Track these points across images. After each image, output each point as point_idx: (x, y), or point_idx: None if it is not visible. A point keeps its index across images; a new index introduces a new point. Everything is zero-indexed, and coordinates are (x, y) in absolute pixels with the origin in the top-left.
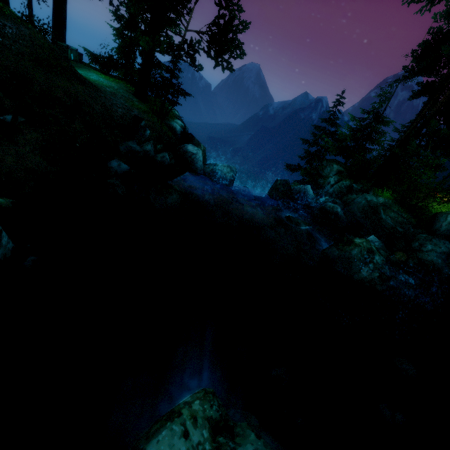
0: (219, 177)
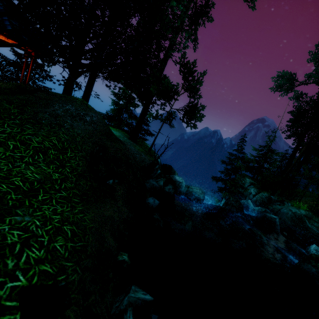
0: (195, 197)
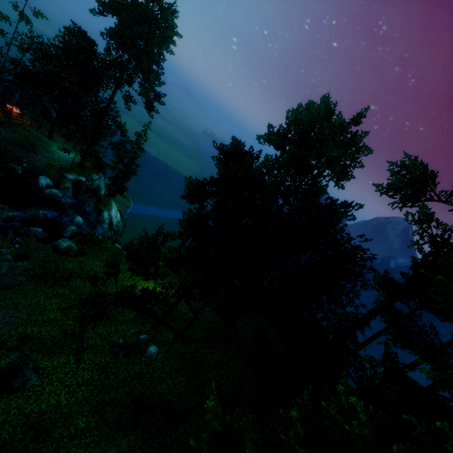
0: (44, 190)
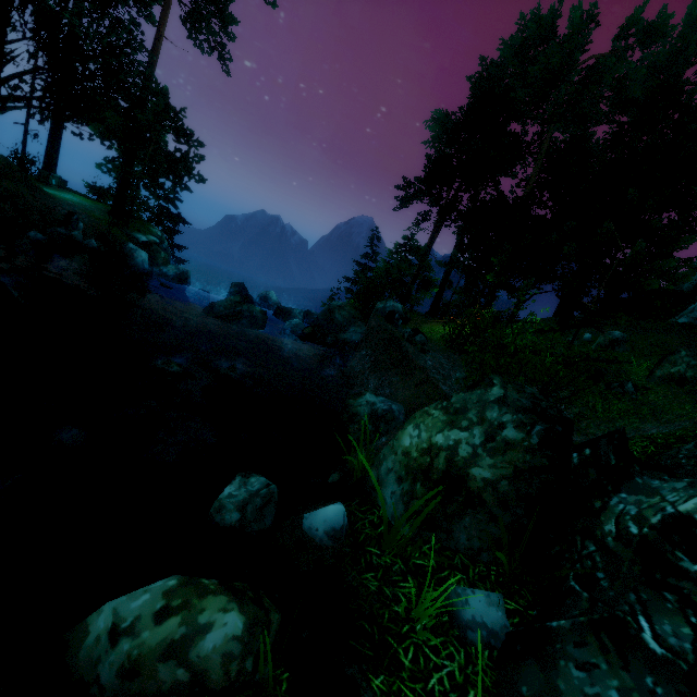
0: (161, 273)
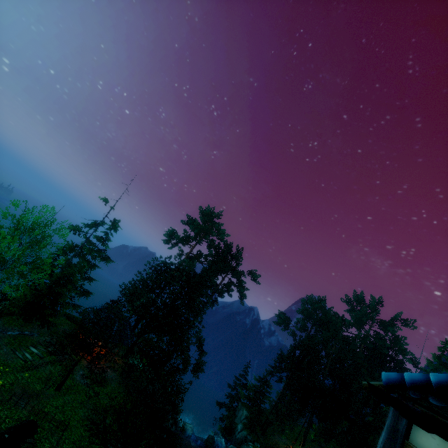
0: (186, 433)
